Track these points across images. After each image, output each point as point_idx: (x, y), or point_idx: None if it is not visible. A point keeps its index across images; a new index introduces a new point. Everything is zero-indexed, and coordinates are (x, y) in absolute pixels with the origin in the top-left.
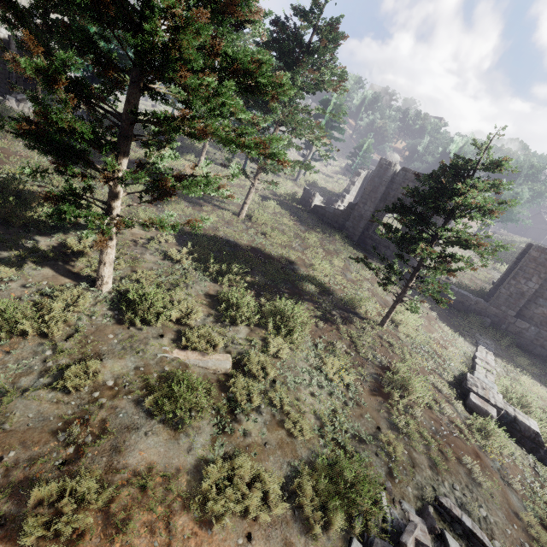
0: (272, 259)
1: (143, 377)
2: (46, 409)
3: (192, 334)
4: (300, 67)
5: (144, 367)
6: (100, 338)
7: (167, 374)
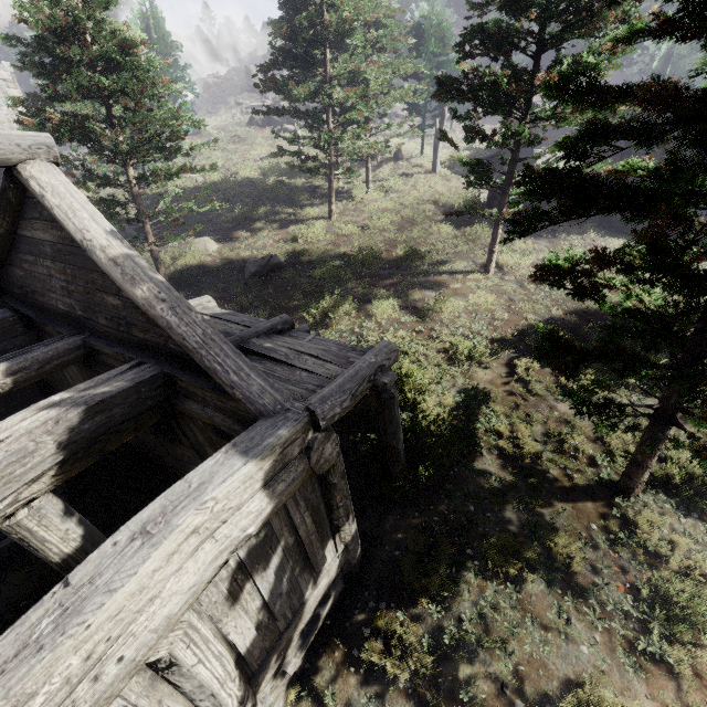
0: (605, 316)
1: None
2: None
3: None
4: (601, 20)
5: None
6: None
7: None
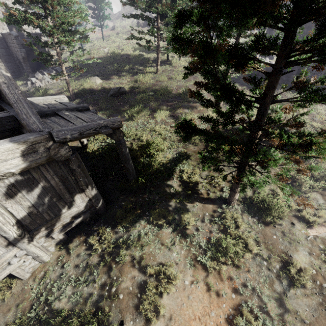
0: None
1: (320, 259)
2: (308, 302)
3: (302, 214)
4: None
5: (311, 251)
6: (271, 240)
7: (325, 250)
